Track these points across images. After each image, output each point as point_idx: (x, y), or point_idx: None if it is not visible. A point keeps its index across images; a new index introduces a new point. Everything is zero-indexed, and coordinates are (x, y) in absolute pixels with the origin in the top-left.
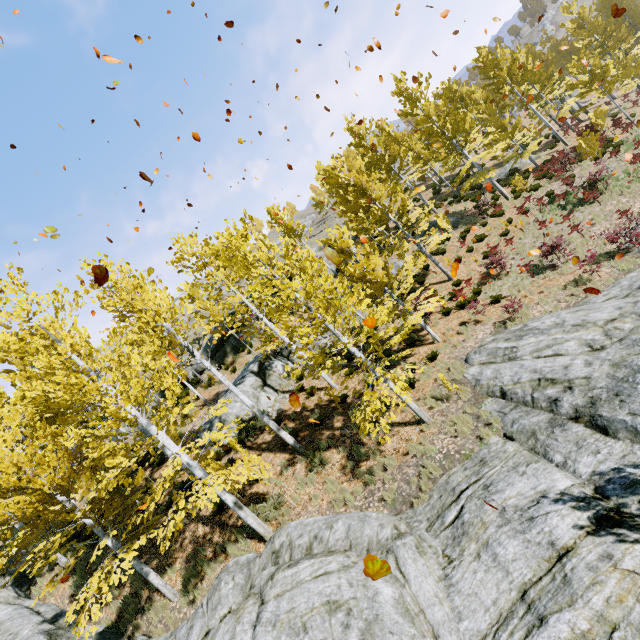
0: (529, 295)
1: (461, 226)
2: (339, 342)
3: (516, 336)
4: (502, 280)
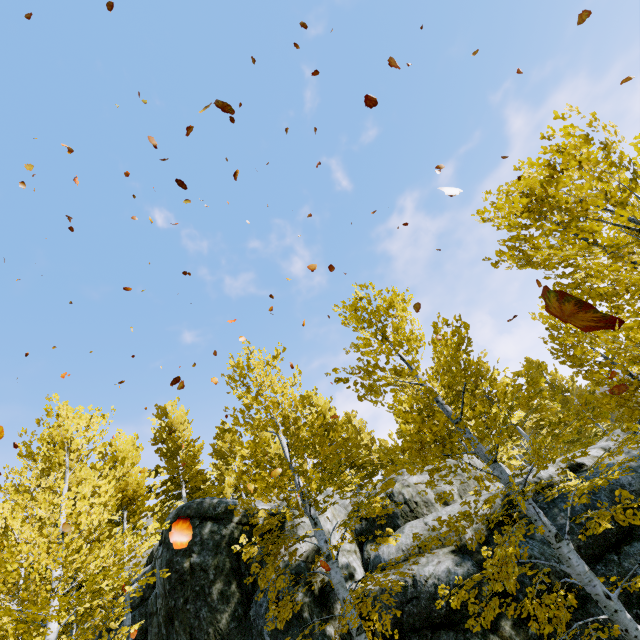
0: None
1: None
2: None
3: None
4: None
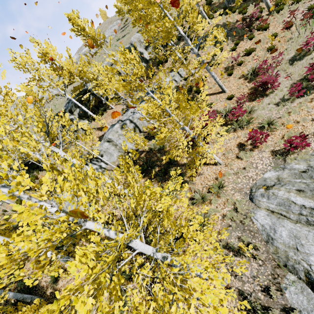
0: (301, 121)
1: (231, 38)
2: (139, 145)
3: (311, 190)
4: (269, 97)
